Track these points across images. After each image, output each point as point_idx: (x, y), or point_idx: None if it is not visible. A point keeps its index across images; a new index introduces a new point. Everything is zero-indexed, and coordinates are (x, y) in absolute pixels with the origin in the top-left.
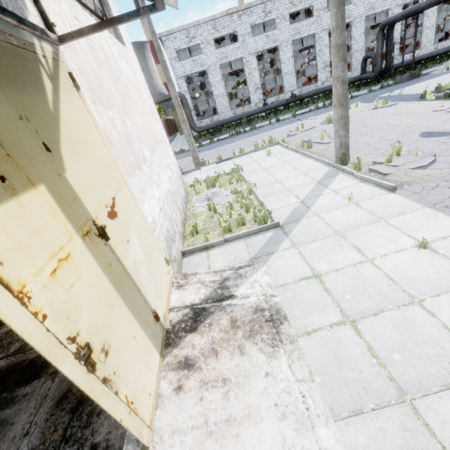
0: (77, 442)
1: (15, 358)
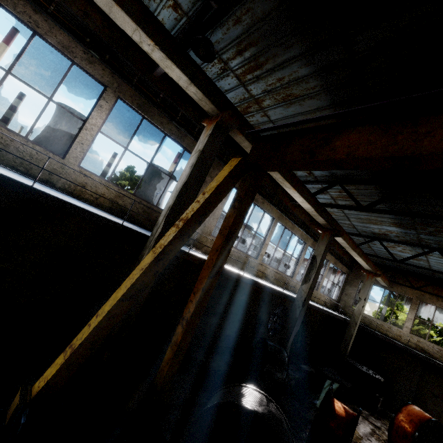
0: None
1: None
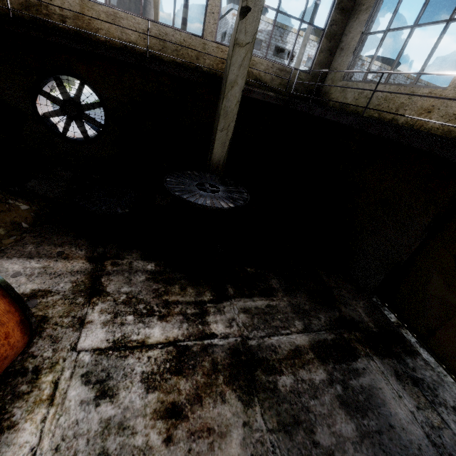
0: (441, 405)
1: (313, 336)
